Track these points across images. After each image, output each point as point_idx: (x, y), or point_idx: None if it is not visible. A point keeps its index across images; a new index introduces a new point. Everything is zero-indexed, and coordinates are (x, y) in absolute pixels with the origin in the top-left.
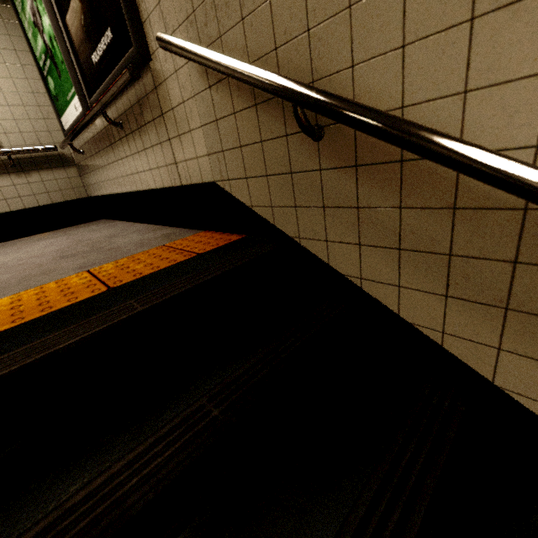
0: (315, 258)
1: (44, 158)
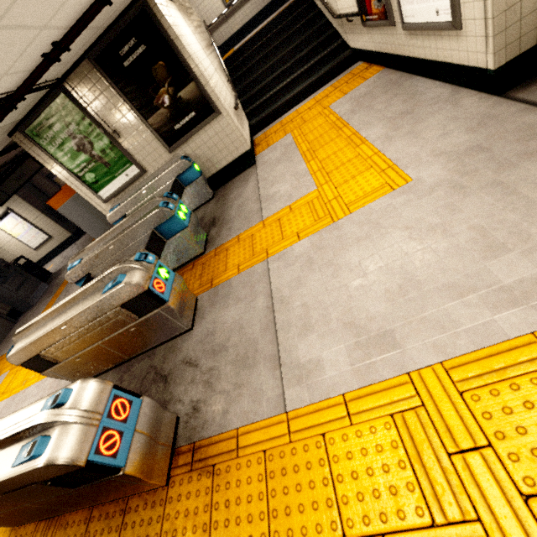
0: None
1: None
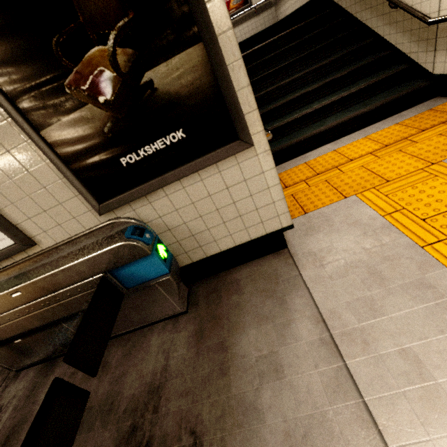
0: (340, 7)
1: (264, 6)
